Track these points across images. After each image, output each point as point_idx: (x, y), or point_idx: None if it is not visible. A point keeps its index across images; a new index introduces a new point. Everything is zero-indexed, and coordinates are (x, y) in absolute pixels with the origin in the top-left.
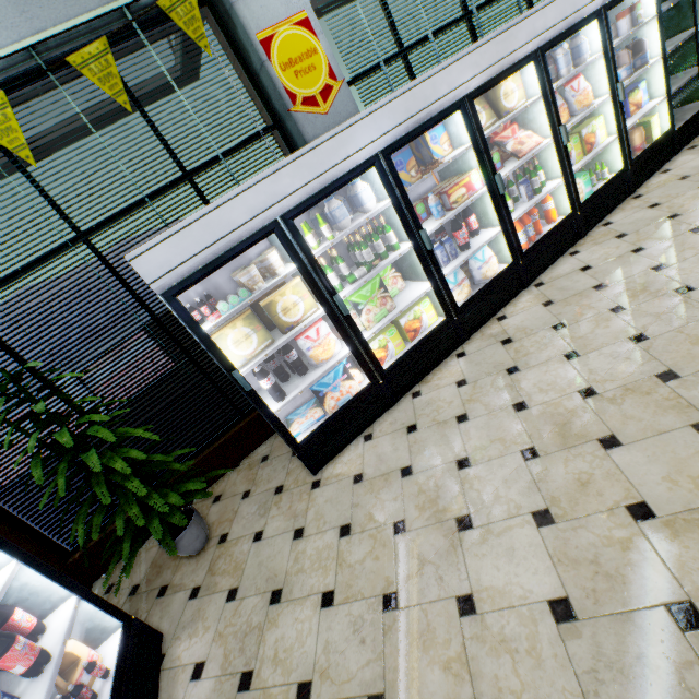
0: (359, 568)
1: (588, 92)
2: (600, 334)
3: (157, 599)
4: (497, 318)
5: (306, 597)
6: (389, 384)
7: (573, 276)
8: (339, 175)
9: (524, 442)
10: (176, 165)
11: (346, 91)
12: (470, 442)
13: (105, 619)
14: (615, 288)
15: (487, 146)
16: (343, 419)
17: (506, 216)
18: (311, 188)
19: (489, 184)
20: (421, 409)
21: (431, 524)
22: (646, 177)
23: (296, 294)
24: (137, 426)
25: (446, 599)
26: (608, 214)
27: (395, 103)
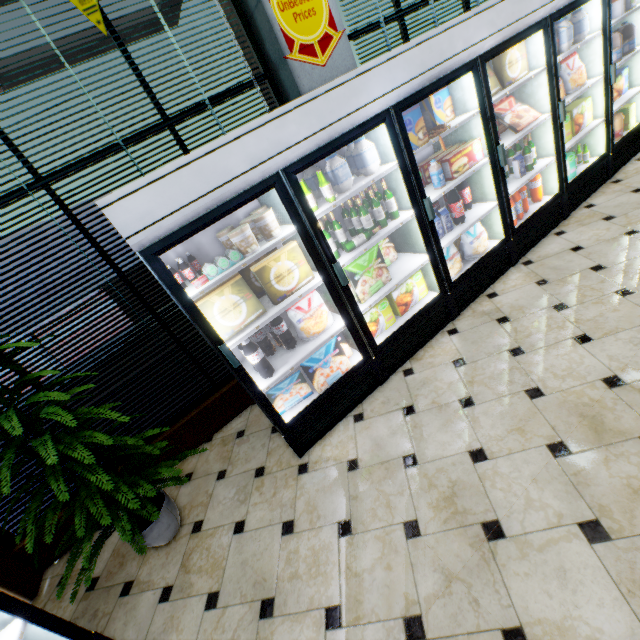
0: (369, 579)
1: (581, 71)
2: (611, 318)
3: (121, 598)
4: (487, 295)
5: (305, 613)
6: (381, 361)
7: (565, 256)
8: (347, 128)
9: (549, 435)
10: (156, 106)
11: (346, 43)
12: (482, 431)
13: (58, 639)
14: (616, 270)
15: (493, 115)
16: (332, 398)
17: (503, 191)
18: (318, 139)
19: (492, 154)
20: (416, 388)
21: (452, 529)
22: (622, 163)
23: (291, 260)
24: (100, 399)
25: (487, 631)
26: (589, 197)
27: (412, 53)
